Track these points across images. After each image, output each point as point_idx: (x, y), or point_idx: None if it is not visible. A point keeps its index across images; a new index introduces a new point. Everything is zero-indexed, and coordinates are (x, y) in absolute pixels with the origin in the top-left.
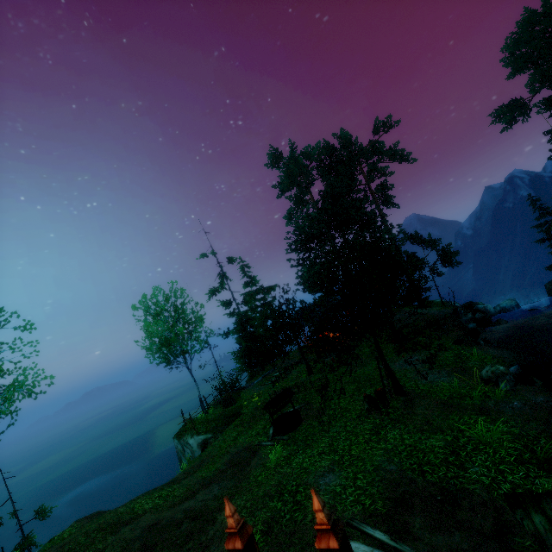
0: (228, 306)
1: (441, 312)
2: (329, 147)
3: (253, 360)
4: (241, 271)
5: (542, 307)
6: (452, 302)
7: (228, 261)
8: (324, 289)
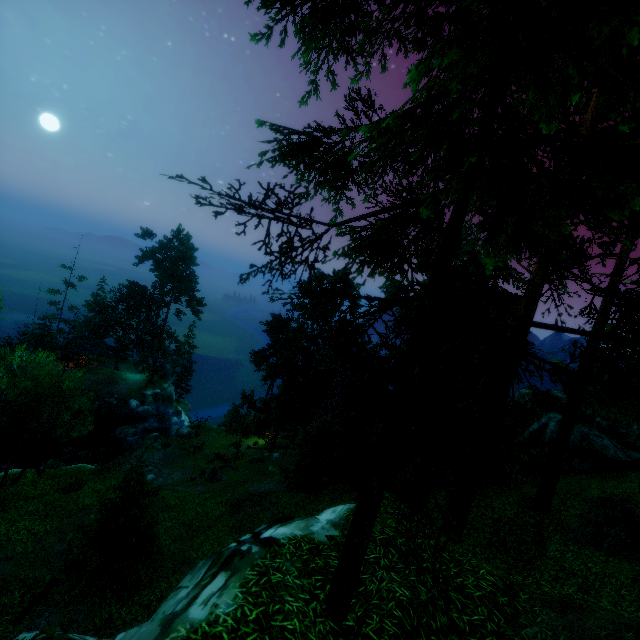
0: (55, 304)
1: (120, 389)
2: (165, 259)
3: (32, 343)
4: (97, 285)
5: (181, 424)
6: (159, 390)
7: (79, 278)
8: (113, 334)
